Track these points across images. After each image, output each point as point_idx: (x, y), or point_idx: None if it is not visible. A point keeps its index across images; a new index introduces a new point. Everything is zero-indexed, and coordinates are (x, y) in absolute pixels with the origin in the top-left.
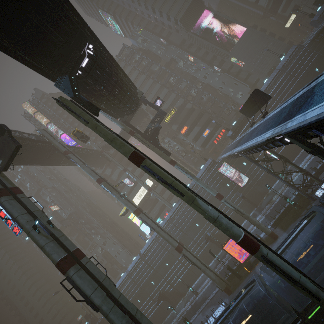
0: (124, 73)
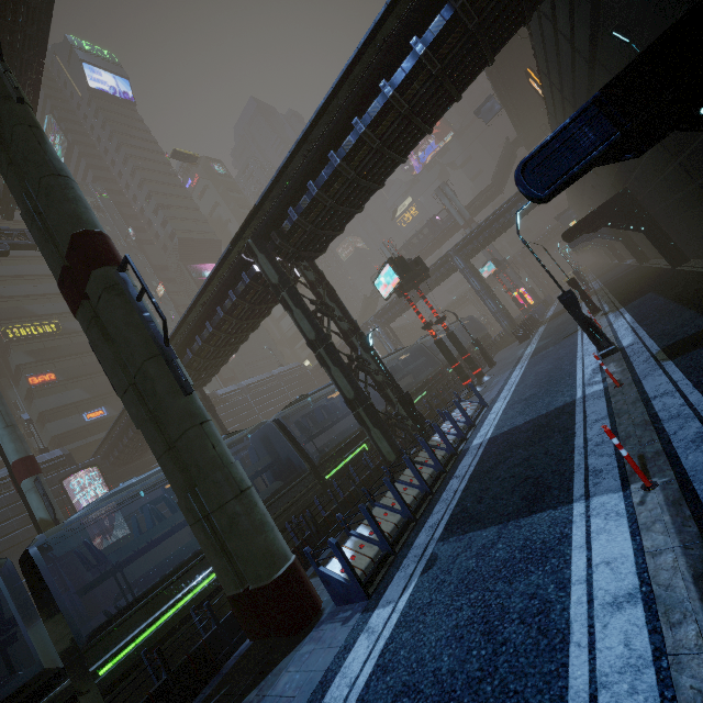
0: (38, 91)
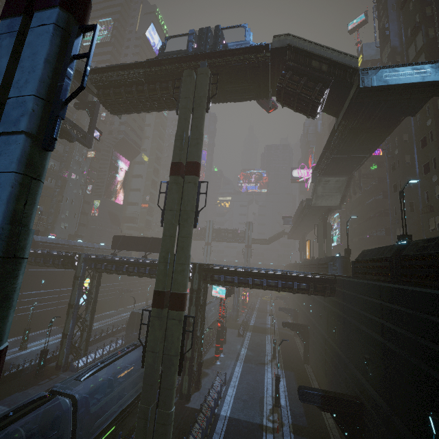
0: None
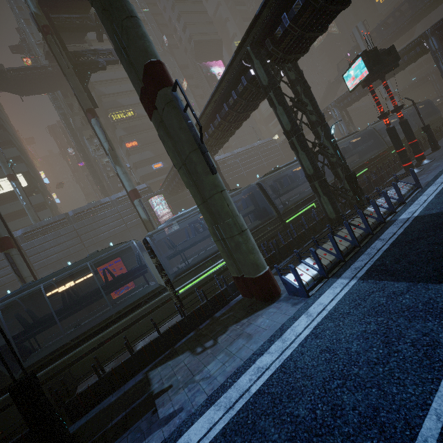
0: None
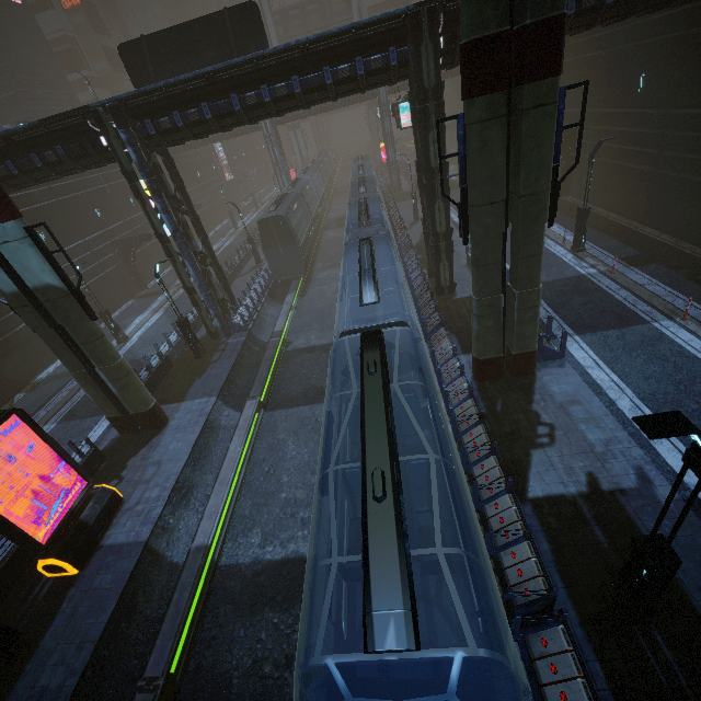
0: None
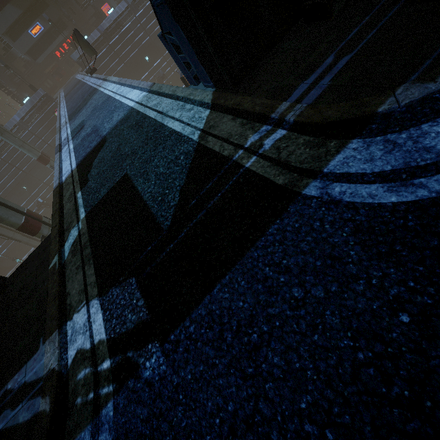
0: None
